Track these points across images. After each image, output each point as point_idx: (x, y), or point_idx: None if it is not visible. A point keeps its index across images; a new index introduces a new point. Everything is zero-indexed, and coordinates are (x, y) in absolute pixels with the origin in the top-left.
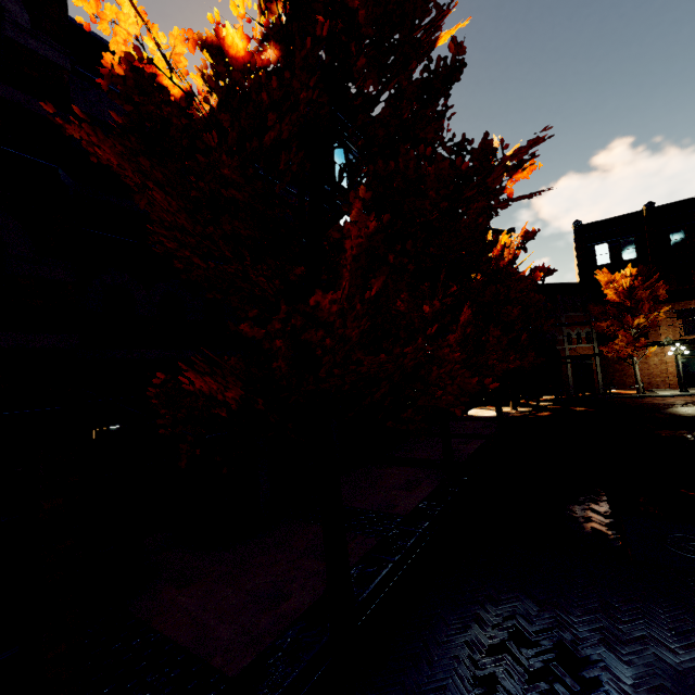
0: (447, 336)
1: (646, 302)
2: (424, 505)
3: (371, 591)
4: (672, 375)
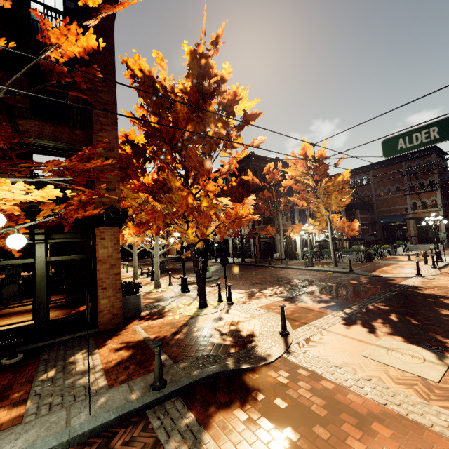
0: None
1: None
2: None
3: None
4: (175, 250)
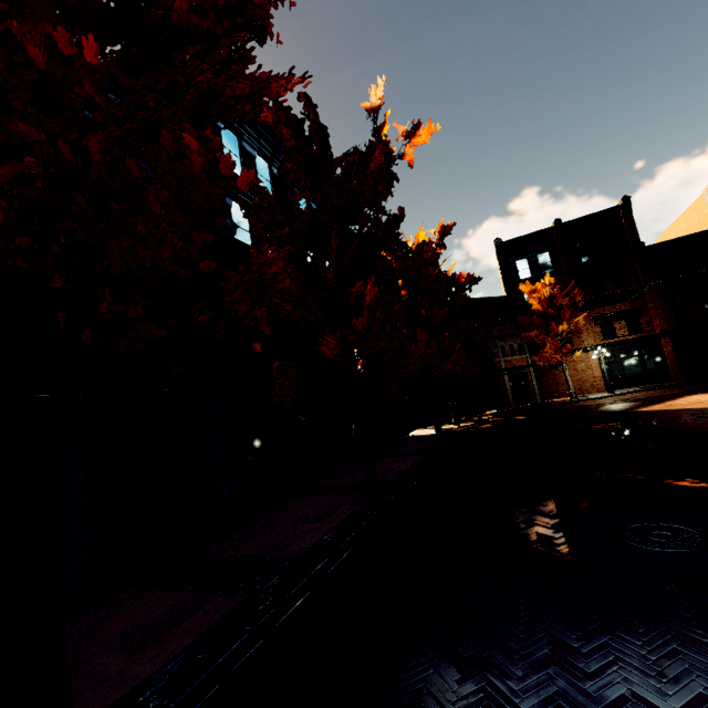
0: (352, 320)
1: (567, 309)
2: (328, 537)
3: (184, 699)
4: (599, 378)
